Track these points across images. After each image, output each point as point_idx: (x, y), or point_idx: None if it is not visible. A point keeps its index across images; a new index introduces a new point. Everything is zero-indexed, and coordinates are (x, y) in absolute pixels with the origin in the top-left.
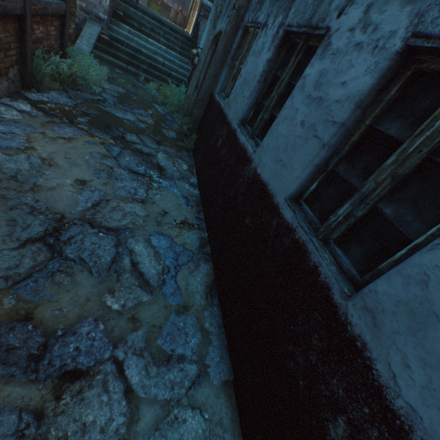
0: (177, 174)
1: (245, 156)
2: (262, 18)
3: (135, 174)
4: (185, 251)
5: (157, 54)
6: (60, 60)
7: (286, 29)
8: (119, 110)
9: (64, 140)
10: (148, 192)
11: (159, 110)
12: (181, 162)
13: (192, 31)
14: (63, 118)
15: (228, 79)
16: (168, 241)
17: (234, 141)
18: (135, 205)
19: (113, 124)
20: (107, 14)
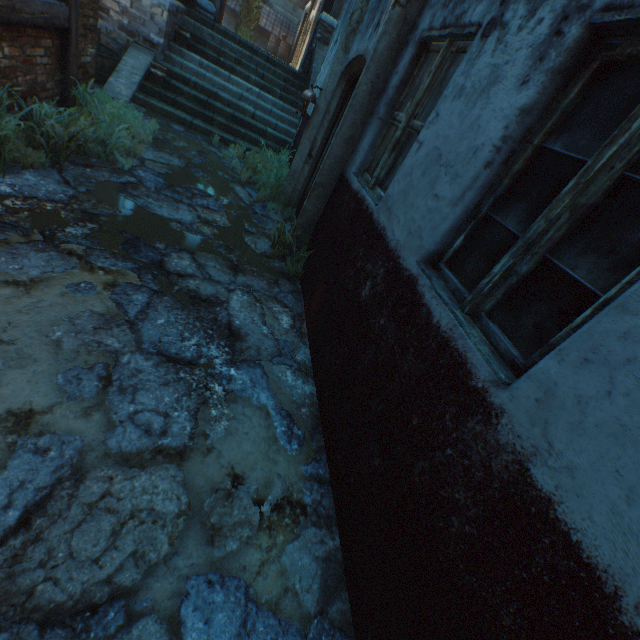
0: (269, 343)
1: (460, 377)
2: (482, 10)
3: (172, 363)
4: (284, 636)
5: (243, 100)
6: (49, 110)
7: (602, 17)
8: (164, 201)
9: (13, 288)
10: (197, 416)
11: (242, 195)
12: (279, 310)
13: (301, 66)
14: (32, 231)
15: (379, 146)
16: (236, 608)
17: (414, 308)
18: (157, 475)
19: (144, 233)
20: (163, 36)
